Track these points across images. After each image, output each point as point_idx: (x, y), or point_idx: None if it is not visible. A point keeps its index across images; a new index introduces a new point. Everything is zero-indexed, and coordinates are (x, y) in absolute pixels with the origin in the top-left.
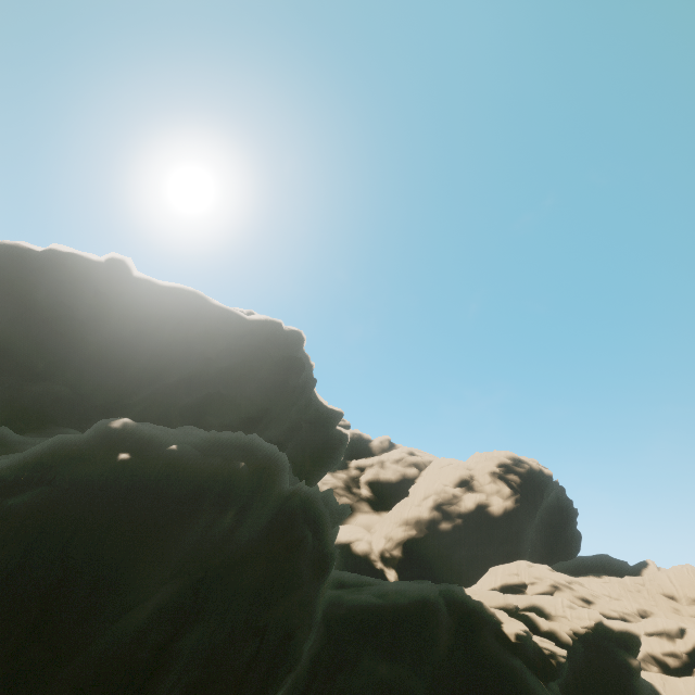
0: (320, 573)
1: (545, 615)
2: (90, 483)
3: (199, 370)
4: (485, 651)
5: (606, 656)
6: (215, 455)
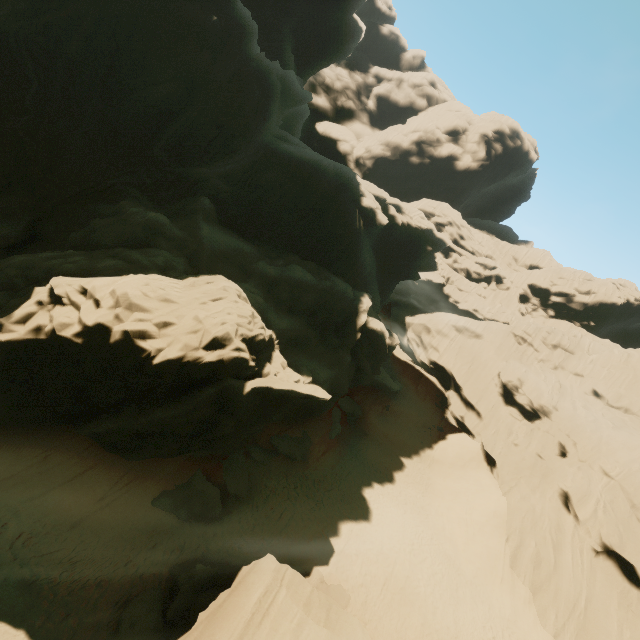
0: (261, 118)
1: (401, 212)
2: None
3: None
4: (342, 198)
5: (418, 241)
6: (198, 2)
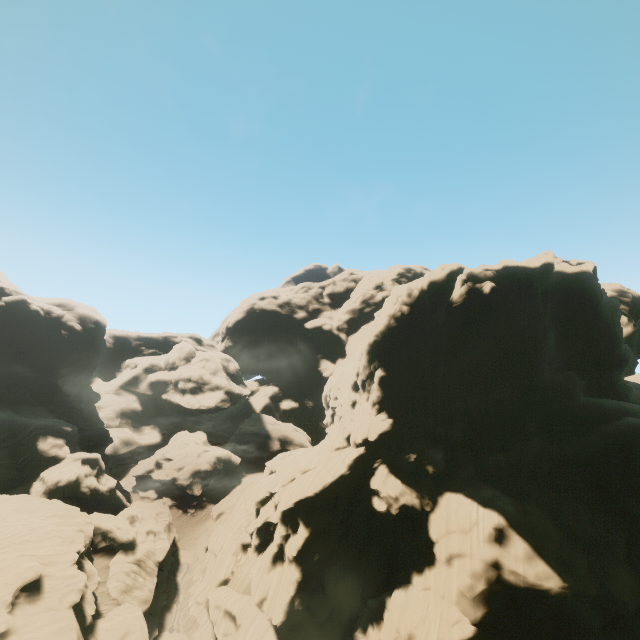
0: None
1: None
2: None
3: (616, 335)
4: None
5: None
6: None
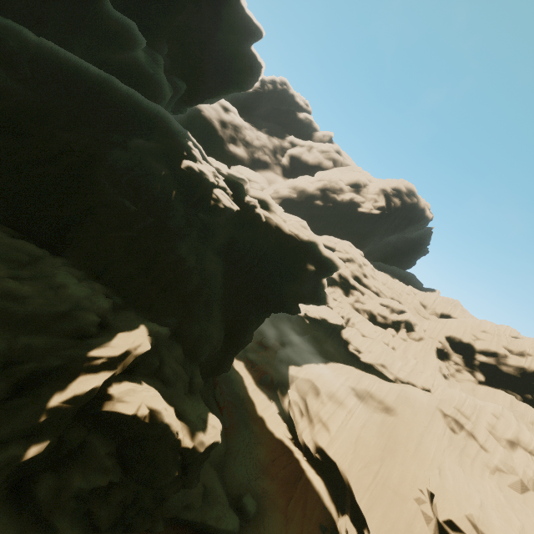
0: None
1: (269, 210)
2: None
3: None
4: (133, 143)
5: (294, 254)
6: None
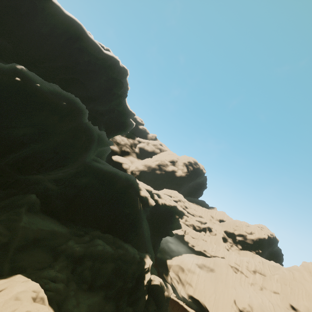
0: (84, 150)
1: (160, 197)
2: (3, 82)
3: (72, 65)
4: (129, 192)
5: (170, 212)
6: (56, 96)
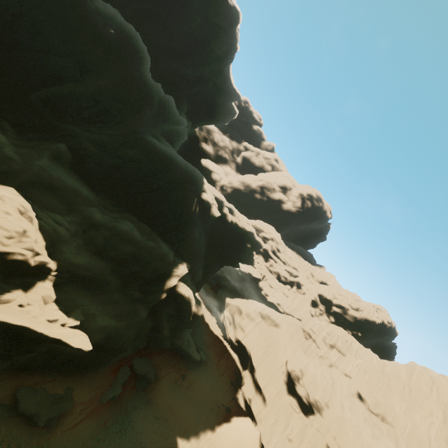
0: (134, 110)
1: (233, 214)
2: None
3: None
4: (186, 187)
5: (241, 238)
6: (104, 19)
